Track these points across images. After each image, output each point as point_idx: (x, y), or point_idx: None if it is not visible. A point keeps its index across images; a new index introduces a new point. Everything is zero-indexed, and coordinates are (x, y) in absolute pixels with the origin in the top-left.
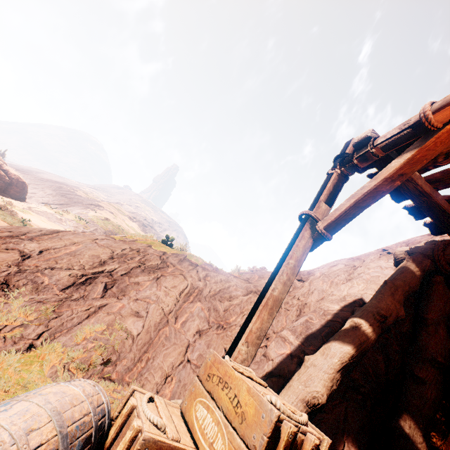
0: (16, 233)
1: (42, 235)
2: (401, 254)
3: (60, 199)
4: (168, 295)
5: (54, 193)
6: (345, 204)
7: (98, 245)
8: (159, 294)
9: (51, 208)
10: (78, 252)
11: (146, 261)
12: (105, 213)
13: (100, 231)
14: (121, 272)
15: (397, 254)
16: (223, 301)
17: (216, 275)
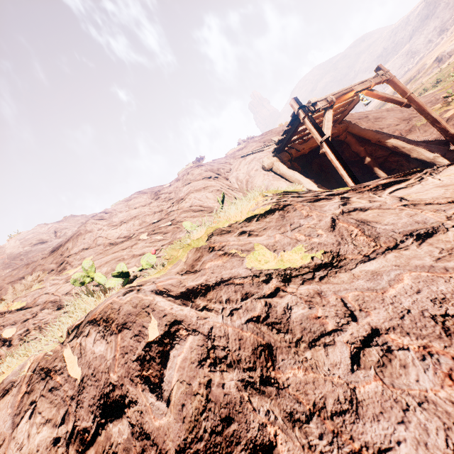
0: None
1: None
2: (270, 164)
3: None
4: None
5: None
6: (329, 132)
7: None
8: None
9: None
10: None
11: None
12: None
13: None
14: None
15: (269, 165)
16: None
17: None
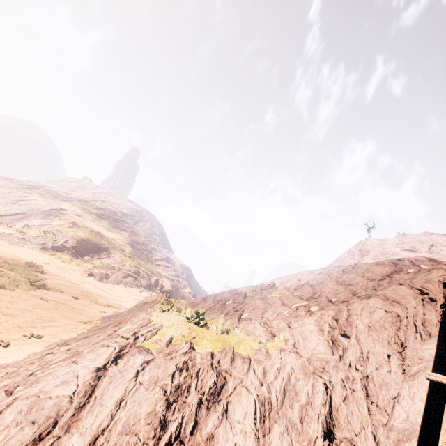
0: (44, 425)
1: (77, 410)
2: None
3: (13, 208)
4: (246, 436)
5: (4, 201)
6: None
7: (145, 387)
8: (238, 442)
9: (9, 227)
10: (130, 419)
11: (203, 384)
12: (70, 217)
13: (72, 242)
14: (189, 427)
15: None
16: (294, 405)
17: (271, 364)
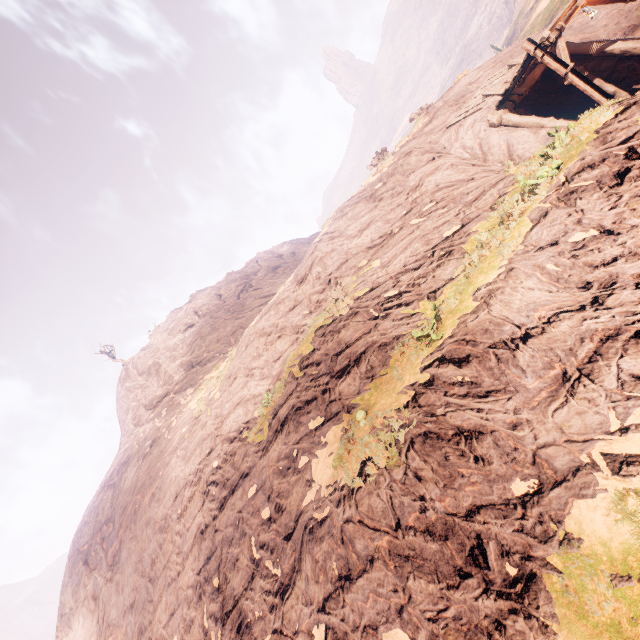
0: None
1: None
2: (499, 119)
3: None
4: None
5: None
6: (568, 61)
7: None
8: None
9: None
10: None
11: None
12: None
13: None
14: None
15: (498, 120)
16: None
17: None
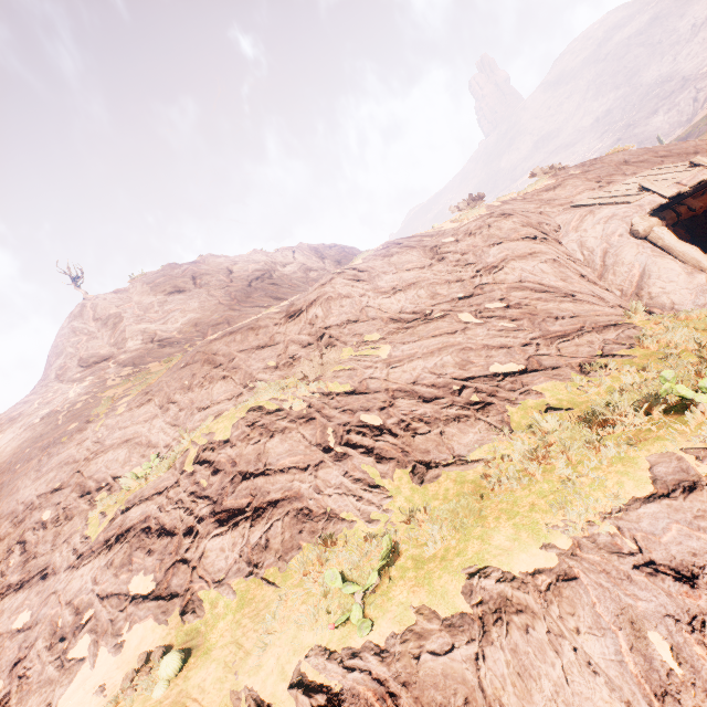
0: None
1: None
2: (648, 229)
3: None
4: None
5: None
6: None
7: None
8: None
9: None
10: None
11: None
12: None
13: None
14: None
15: (646, 231)
16: None
17: None
